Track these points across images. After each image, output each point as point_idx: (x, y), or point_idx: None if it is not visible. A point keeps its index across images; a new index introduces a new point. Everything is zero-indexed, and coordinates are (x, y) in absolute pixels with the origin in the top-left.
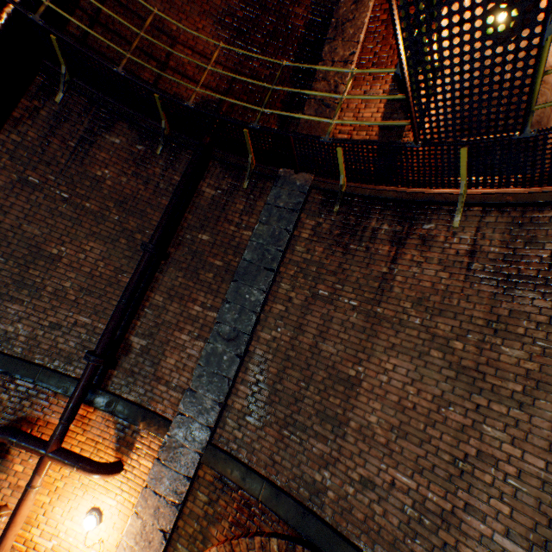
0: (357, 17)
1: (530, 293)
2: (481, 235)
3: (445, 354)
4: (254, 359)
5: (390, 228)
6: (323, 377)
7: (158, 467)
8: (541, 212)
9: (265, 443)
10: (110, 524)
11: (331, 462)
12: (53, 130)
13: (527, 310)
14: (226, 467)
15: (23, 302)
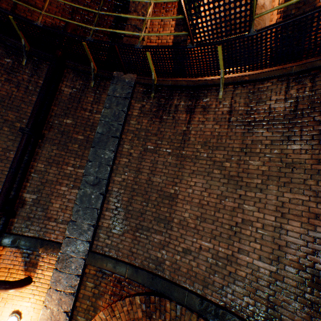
0: None
1: (261, 129)
2: (234, 101)
3: (221, 170)
4: (113, 194)
5: (185, 103)
6: (156, 197)
7: (56, 274)
8: (263, 84)
9: (125, 243)
10: (28, 318)
11: (166, 245)
12: None
13: (260, 139)
14: (102, 263)
15: None
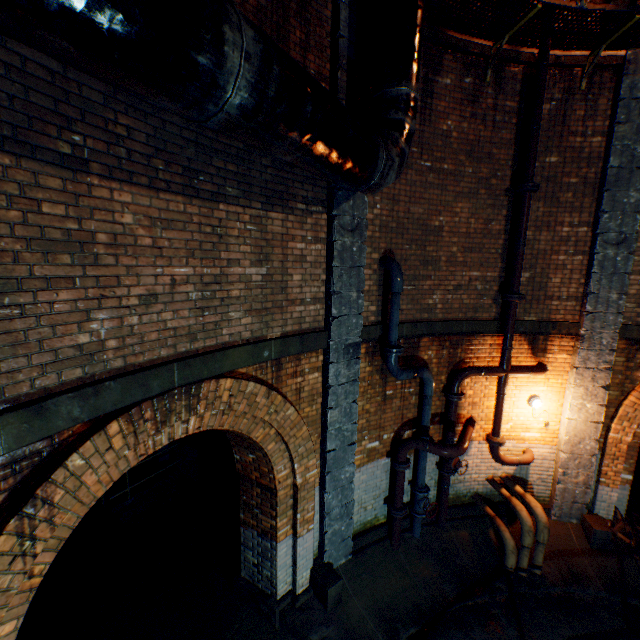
0: None
1: None
2: None
3: None
4: (637, 252)
5: None
6: None
7: (582, 353)
8: None
9: None
10: (547, 401)
11: None
12: None
13: None
14: None
15: (430, 277)
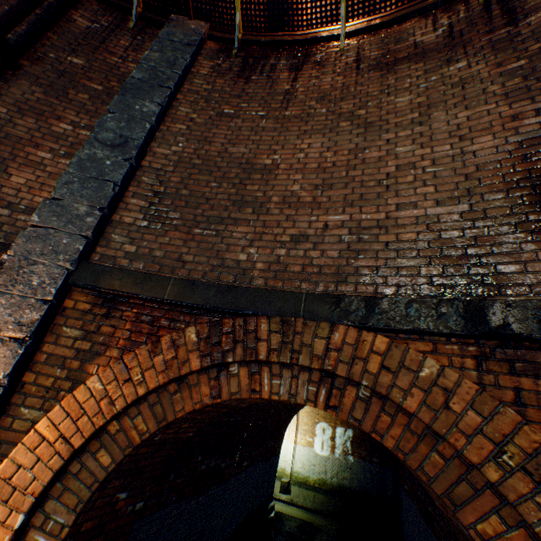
0: None
1: (407, 65)
2: (363, 50)
3: (353, 121)
4: (150, 173)
5: (287, 62)
6: (238, 173)
7: None
8: (401, 27)
9: (170, 248)
10: None
11: (257, 239)
12: None
13: (408, 74)
14: (112, 279)
15: None
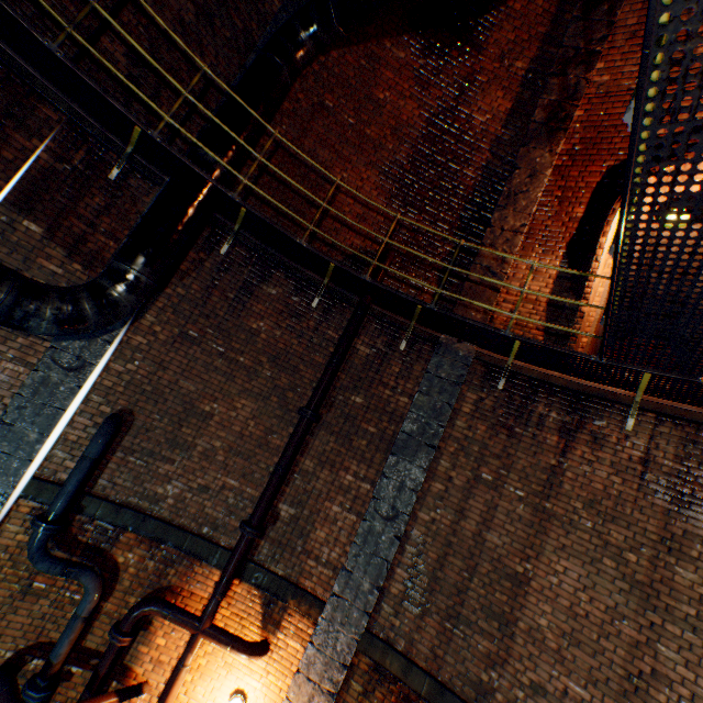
0: (531, 190)
1: None
2: (655, 445)
3: (618, 564)
4: (412, 540)
5: (558, 416)
6: (488, 569)
7: (311, 651)
8: None
9: (425, 634)
10: None
11: (498, 662)
12: (214, 282)
13: (700, 533)
14: (384, 656)
15: (174, 462)
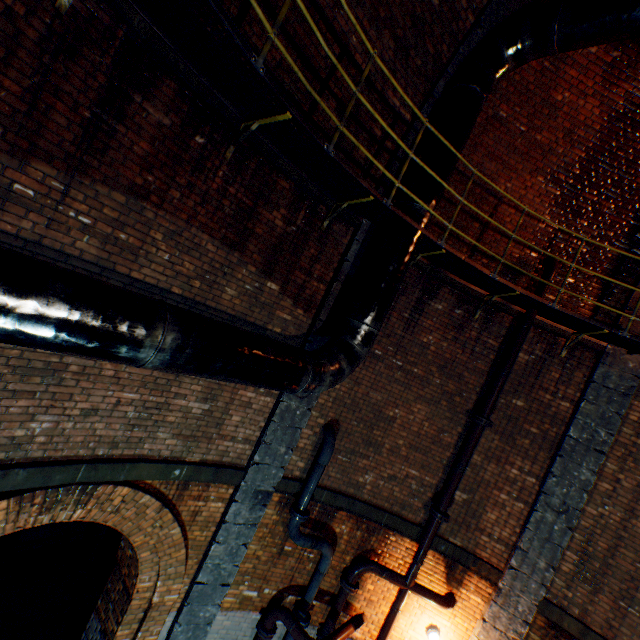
0: None
1: None
2: None
3: None
4: (579, 529)
5: None
6: None
7: (495, 607)
8: None
9: (598, 607)
10: (446, 639)
11: None
12: (392, 304)
13: None
14: (561, 619)
15: (368, 457)
